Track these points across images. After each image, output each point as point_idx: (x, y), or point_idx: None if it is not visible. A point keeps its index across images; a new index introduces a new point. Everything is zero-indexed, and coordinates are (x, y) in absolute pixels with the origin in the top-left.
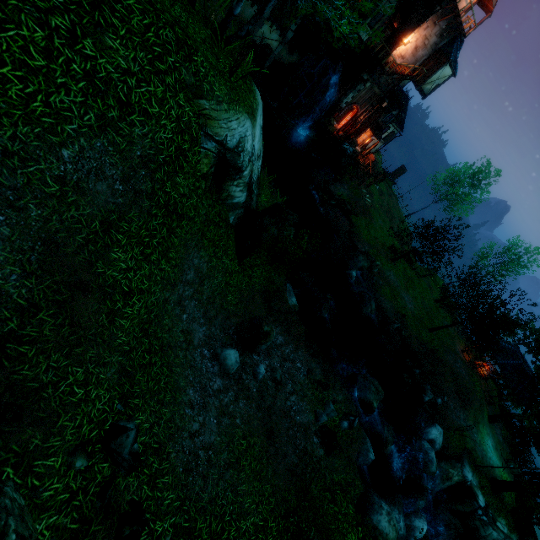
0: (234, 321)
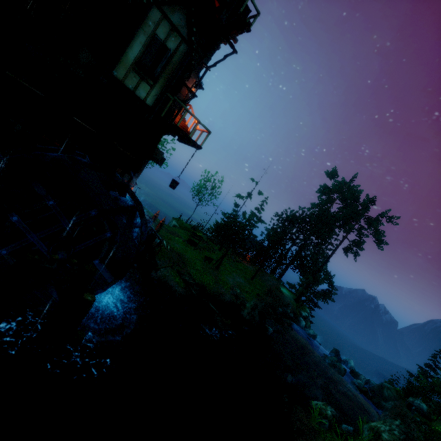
0: None
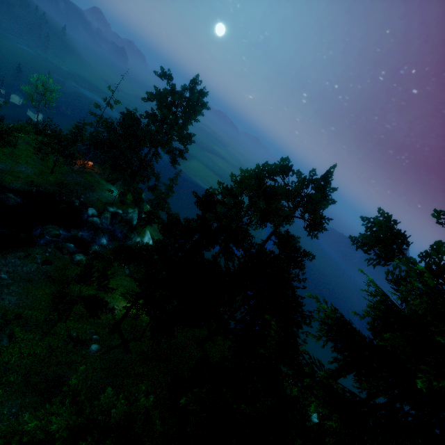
0: None
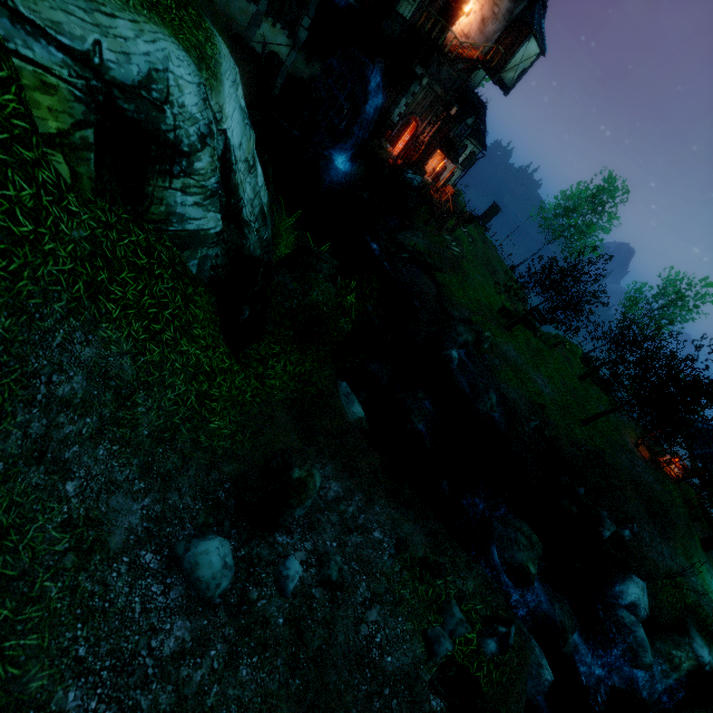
0: (229, 469)
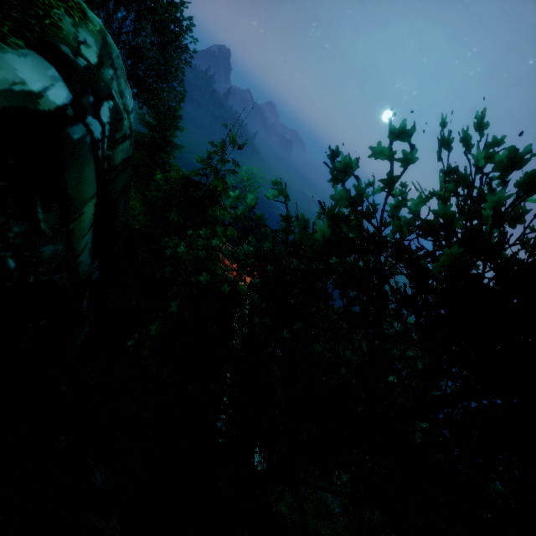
0: None
